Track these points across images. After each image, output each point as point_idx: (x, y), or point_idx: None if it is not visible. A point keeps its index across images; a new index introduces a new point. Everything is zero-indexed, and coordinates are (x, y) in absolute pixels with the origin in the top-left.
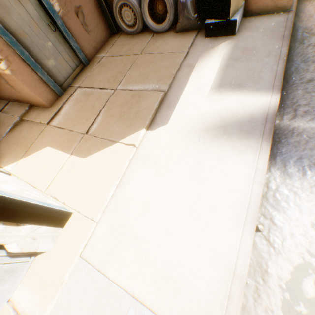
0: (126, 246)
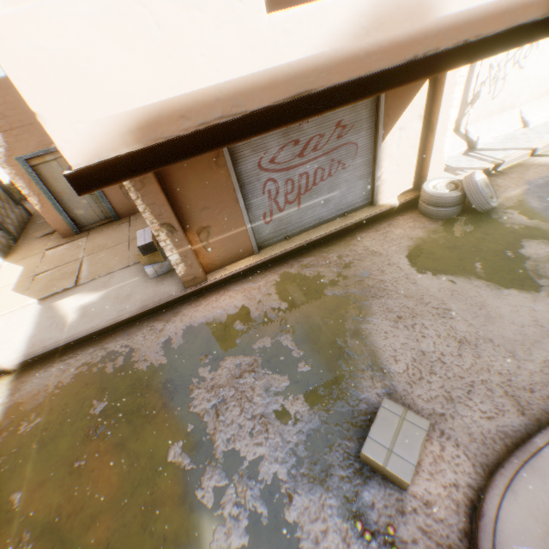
0: None
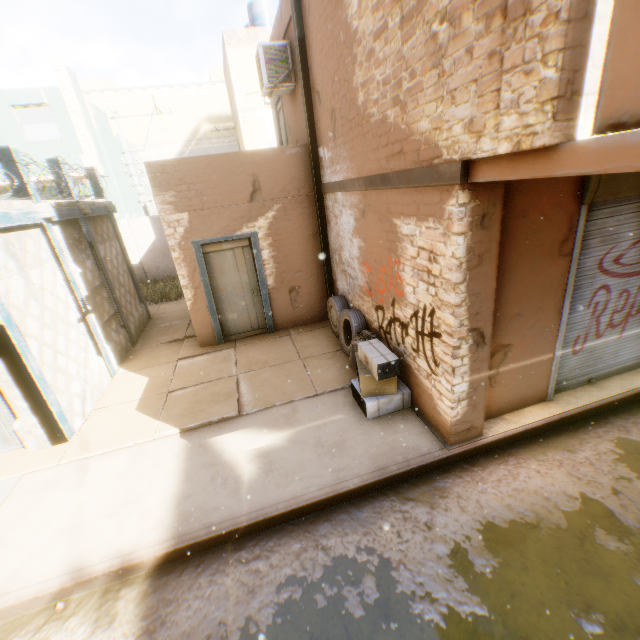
0: (34, 499)
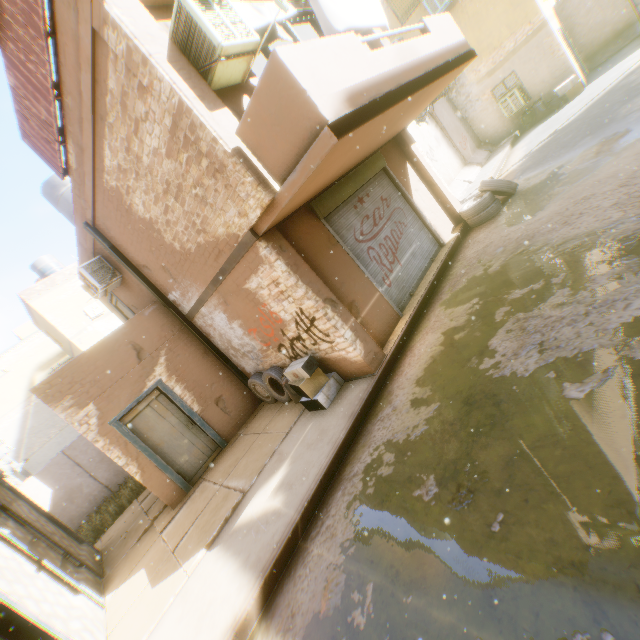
0: None
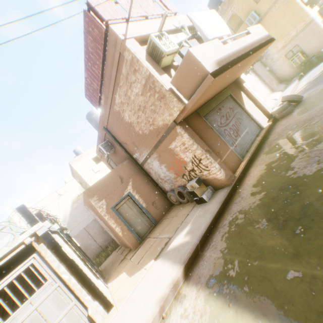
0: (119, 321)
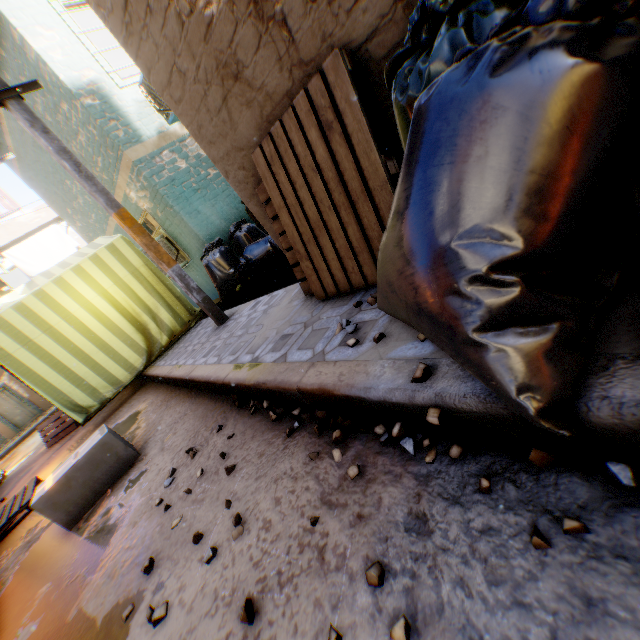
0: None
